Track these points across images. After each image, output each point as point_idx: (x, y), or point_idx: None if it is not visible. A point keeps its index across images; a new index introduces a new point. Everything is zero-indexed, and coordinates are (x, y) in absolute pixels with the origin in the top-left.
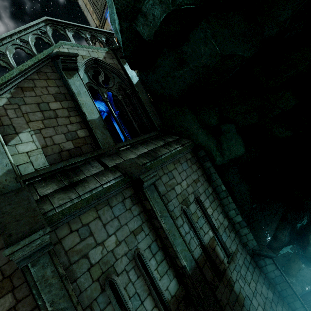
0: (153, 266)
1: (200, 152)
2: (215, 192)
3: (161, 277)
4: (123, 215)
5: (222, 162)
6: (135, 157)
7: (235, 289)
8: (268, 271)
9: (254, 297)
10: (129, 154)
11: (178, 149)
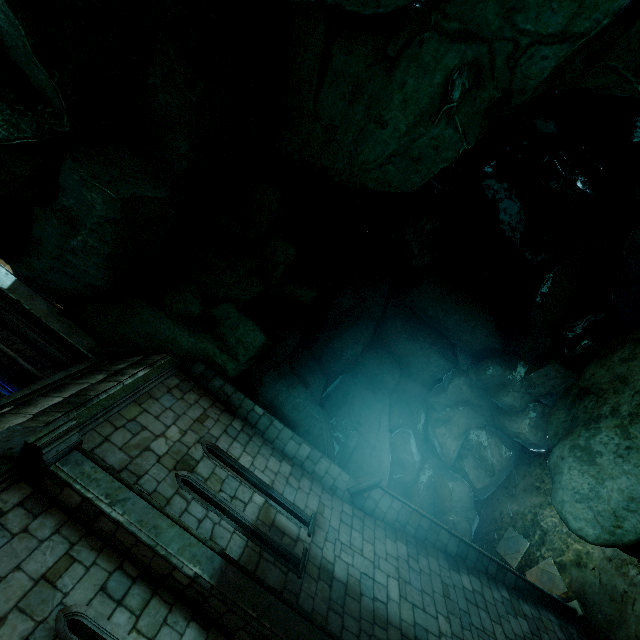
0: (124, 626)
1: (196, 368)
2: (248, 426)
3: (152, 639)
4: (4, 550)
5: (240, 369)
6: (25, 420)
7: (339, 574)
8: (385, 511)
9: (378, 568)
10: (8, 421)
11: (141, 375)
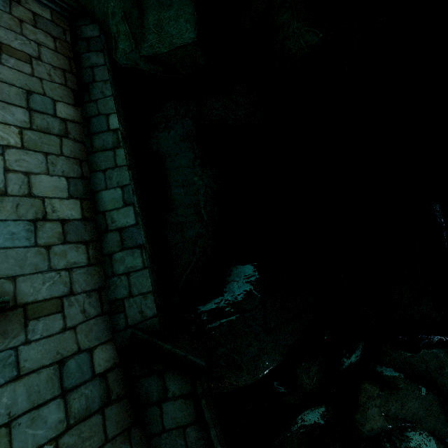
0: None
1: (88, 29)
2: (84, 129)
3: None
4: None
5: (136, 62)
6: None
7: None
8: (167, 427)
9: None
10: None
11: None
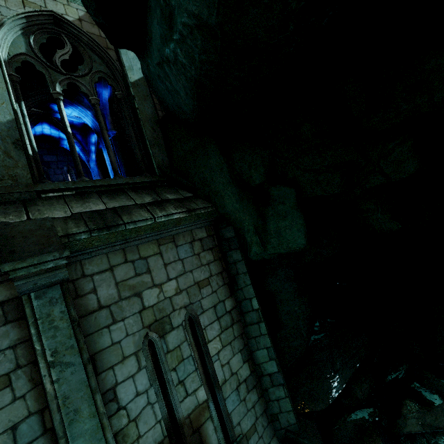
0: None
1: (227, 231)
2: (238, 310)
3: None
4: None
5: (263, 256)
6: (61, 217)
7: None
8: None
9: None
10: (53, 209)
11: (175, 218)
